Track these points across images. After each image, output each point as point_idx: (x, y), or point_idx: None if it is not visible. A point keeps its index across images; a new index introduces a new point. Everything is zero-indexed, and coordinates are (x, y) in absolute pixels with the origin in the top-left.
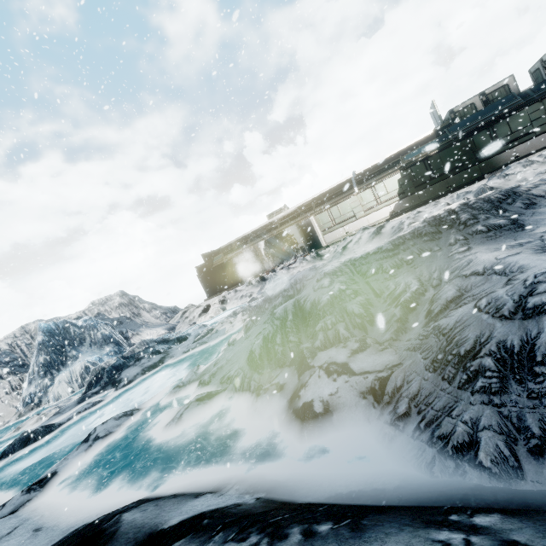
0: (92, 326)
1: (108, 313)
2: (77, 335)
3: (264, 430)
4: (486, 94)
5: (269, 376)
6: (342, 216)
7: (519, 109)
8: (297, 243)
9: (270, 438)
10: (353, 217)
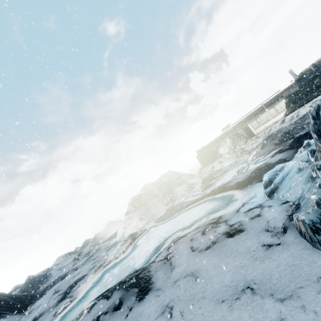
0: (172, 180)
1: (170, 178)
2: (168, 184)
3: None
4: (314, 64)
5: (284, 144)
6: (262, 121)
7: None
8: (243, 136)
9: None
10: (267, 120)
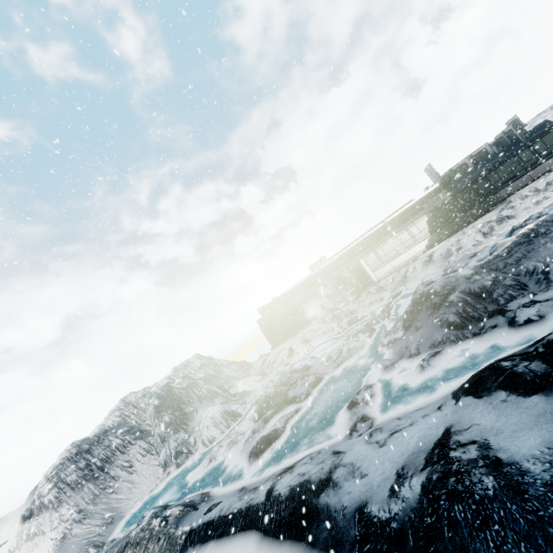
0: (193, 384)
1: (193, 374)
2: (183, 395)
3: (505, 341)
4: (472, 156)
5: (476, 328)
6: (387, 255)
7: (501, 164)
8: (352, 283)
9: (513, 341)
10: (396, 254)
